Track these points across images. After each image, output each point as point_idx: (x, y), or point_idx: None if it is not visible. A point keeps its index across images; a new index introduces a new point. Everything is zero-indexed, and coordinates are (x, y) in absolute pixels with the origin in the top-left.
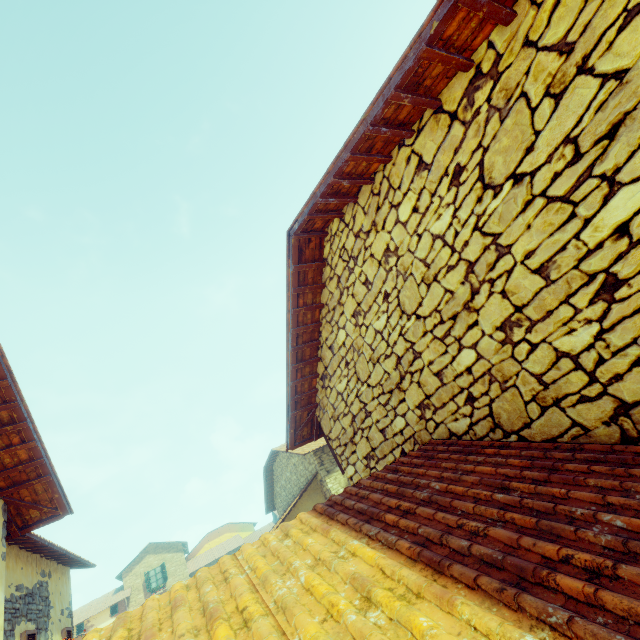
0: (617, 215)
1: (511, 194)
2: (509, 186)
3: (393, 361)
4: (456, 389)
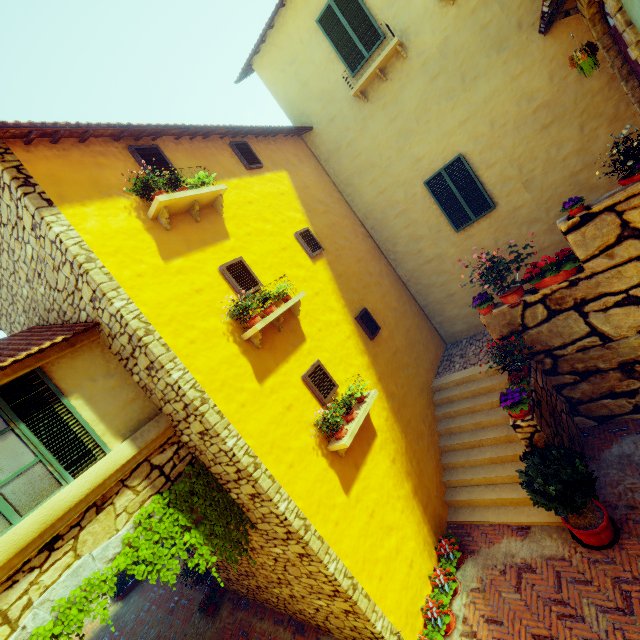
0: (30, 252)
1: (5, 230)
2: (3, 226)
3: (6, 288)
4: (29, 304)
